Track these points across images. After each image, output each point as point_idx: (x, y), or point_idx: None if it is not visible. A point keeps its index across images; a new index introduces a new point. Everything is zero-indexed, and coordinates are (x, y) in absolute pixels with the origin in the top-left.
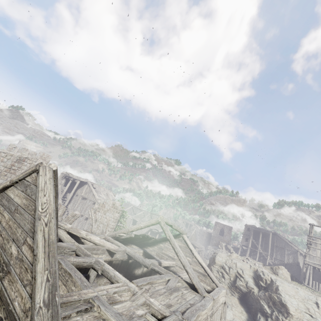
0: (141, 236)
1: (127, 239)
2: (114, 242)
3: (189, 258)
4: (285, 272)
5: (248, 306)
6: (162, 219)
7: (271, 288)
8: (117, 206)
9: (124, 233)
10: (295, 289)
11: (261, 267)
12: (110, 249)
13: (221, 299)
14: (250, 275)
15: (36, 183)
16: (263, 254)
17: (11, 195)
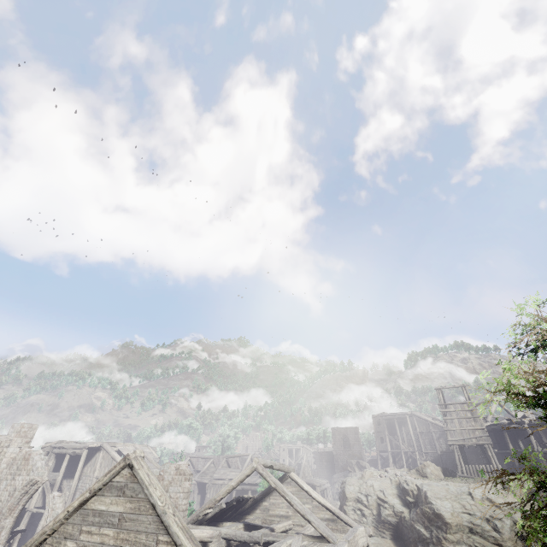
0: (235, 502)
1: (215, 516)
2: (199, 528)
3: (307, 504)
4: (433, 469)
5: (406, 542)
6: (258, 463)
7: (421, 500)
8: (183, 470)
9: (209, 509)
10: (445, 487)
11: (404, 475)
12: (203, 538)
13: (360, 540)
14: (393, 493)
15: (137, 480)
16: (409, 452)
17: (100, 507)
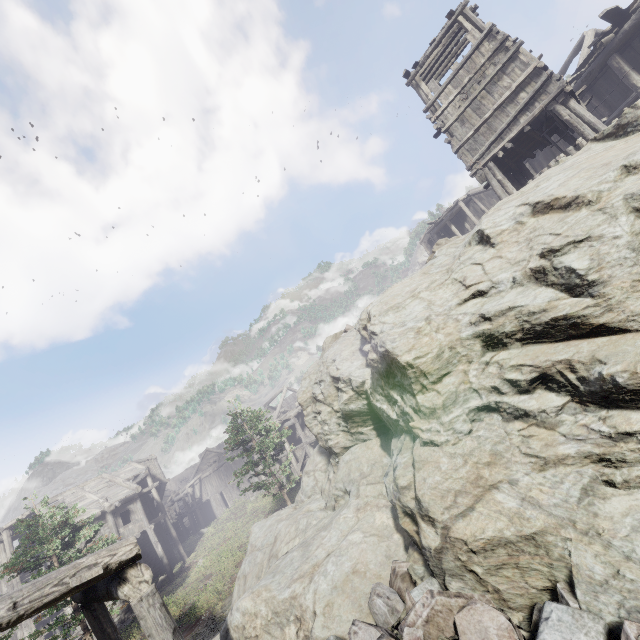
0: None
1: None
2: None
3: None
4: None
5: None
6: None
7: None
8: None
9: None
10: (426, 266)
11: None
12: None
13: None
14: (352, 353)
15: None
16: None
17: None
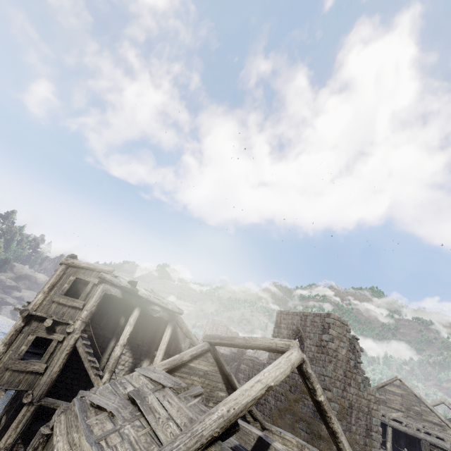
0: None
1: None
2: None
3: None
4: None
5: None
6: (444, 400)
7: None
8: None
9: None
10: None
11: None
12: None
13: None
14: None
15: (404, 385)
16: None
17: (390, 389)
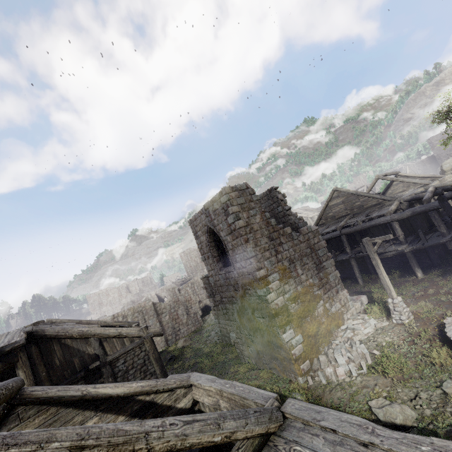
0: None
1: None
2: None
3: None
4: None
5: None
6: (378, 176)
7: None
8: None
9: None
10: None
11: None
12: None
13: (449, 179)
14: None
15: (341, 192)
16: None
17: (333, 203)
